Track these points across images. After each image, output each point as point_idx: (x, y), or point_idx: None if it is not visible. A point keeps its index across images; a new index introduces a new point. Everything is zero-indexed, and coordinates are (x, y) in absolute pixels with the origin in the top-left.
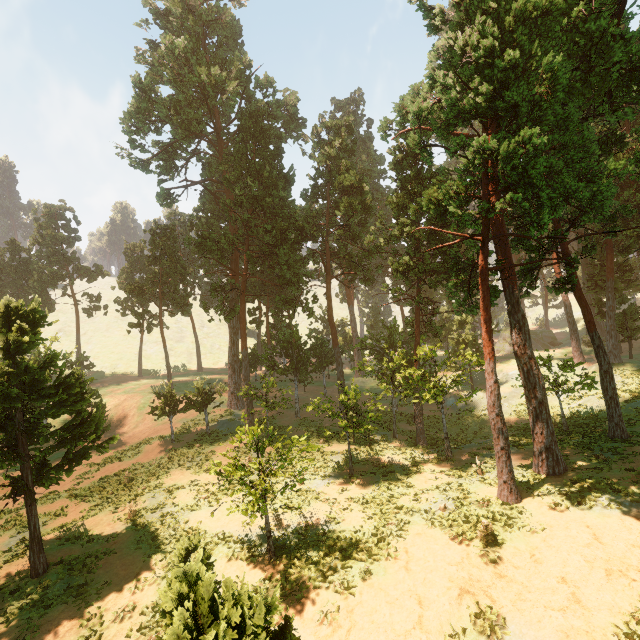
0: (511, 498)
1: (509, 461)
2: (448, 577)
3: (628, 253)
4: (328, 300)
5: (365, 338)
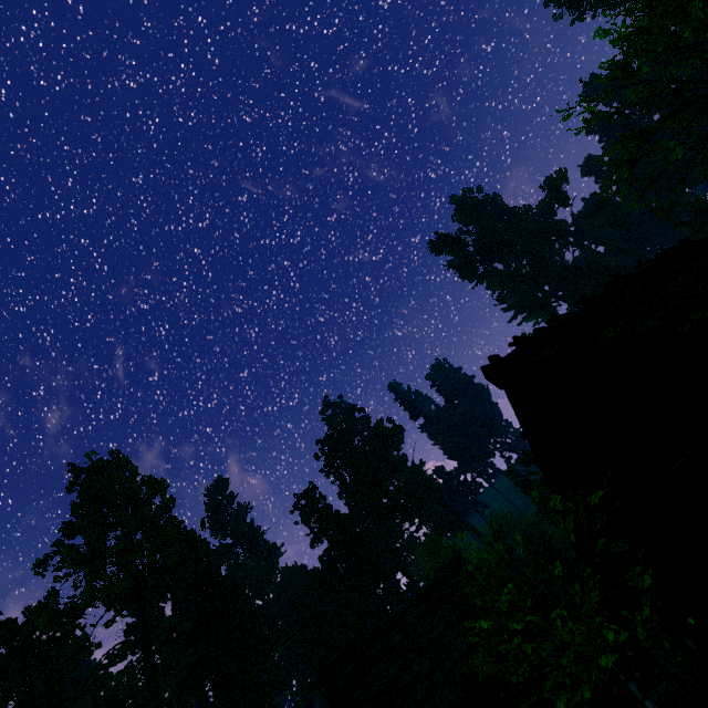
0: None
1: None
2: None
3: None
4: None
5: None
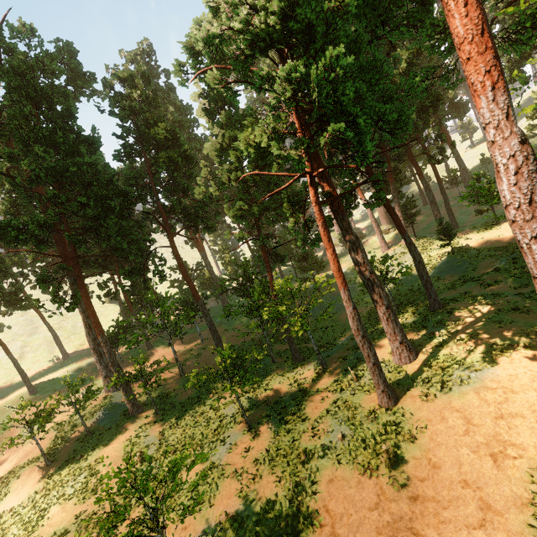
0: (391, 402)
1: (381, 372)
2: (375, 529)
3: (400, 160)
4: (177, 258)
5: (223, 281)
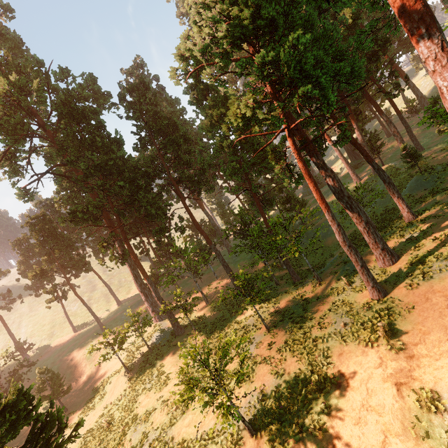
0: (381, 295)
1: (369, 272)
2: (381, 379)
3: (358, 102)
4: (190, 215)
5: (226, 228)
